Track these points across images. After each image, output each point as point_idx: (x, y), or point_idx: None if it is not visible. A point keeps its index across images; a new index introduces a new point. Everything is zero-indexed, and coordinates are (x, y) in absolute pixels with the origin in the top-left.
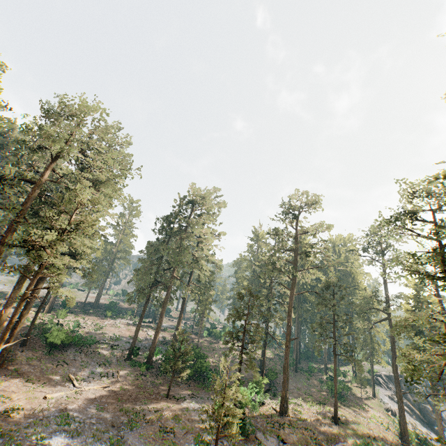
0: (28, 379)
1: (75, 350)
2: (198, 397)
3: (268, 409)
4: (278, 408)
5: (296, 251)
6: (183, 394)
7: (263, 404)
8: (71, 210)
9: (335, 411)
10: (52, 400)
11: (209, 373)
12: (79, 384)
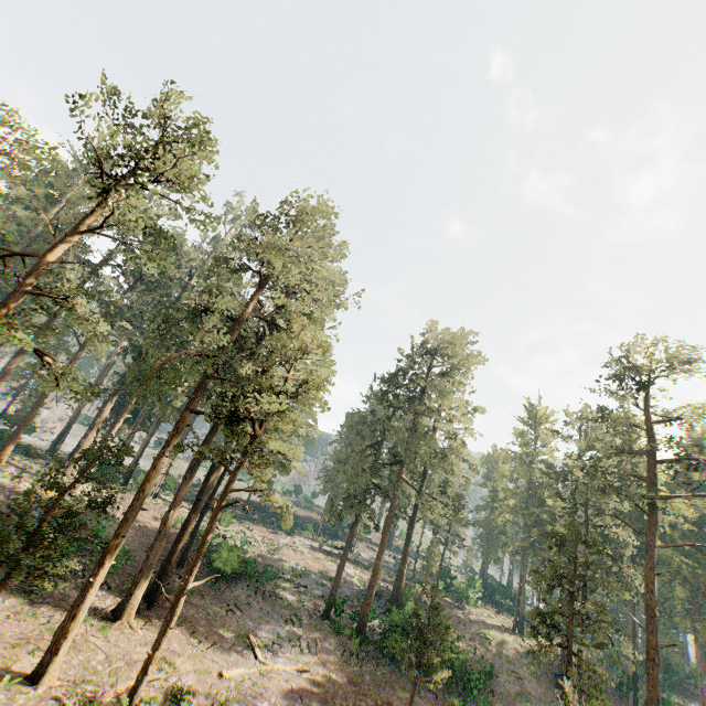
0: (192, 631)
1: (247, 587)
2: None
3: None
4: None
5: (651, 457)
6: None
7: None
8: (292, 360)
9: None
10: (231, 682)
11: (472, 676)
12: (261, 654)
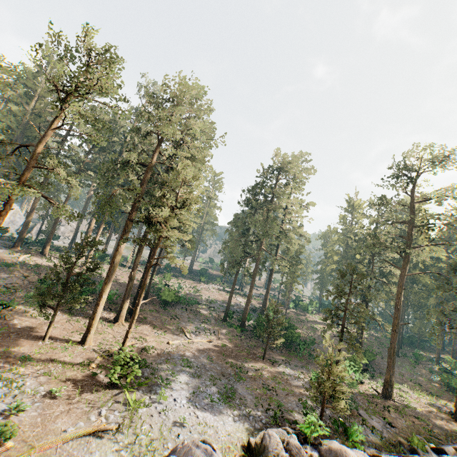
0: (153, 326)
1: (182, 308)
2: (292, 364)
3: (368, 389)
4: (379, 390)
5: (411, 225)
6: (277, 359)
7: (362, 383)
8: (177, 187)
9: (456, 408)
10: (173, 345)
11: (301, 343)
12: (189, 336)
